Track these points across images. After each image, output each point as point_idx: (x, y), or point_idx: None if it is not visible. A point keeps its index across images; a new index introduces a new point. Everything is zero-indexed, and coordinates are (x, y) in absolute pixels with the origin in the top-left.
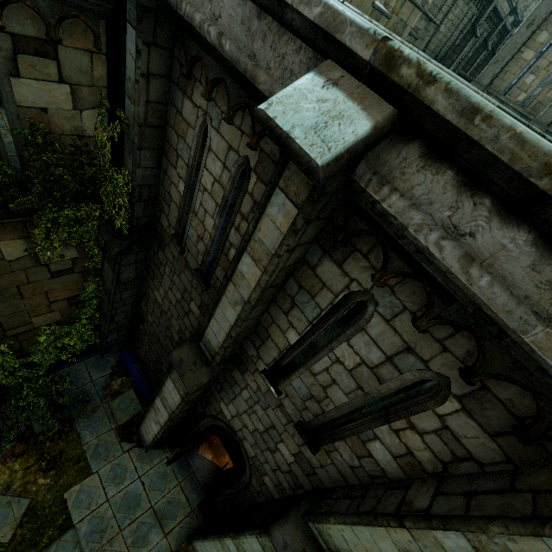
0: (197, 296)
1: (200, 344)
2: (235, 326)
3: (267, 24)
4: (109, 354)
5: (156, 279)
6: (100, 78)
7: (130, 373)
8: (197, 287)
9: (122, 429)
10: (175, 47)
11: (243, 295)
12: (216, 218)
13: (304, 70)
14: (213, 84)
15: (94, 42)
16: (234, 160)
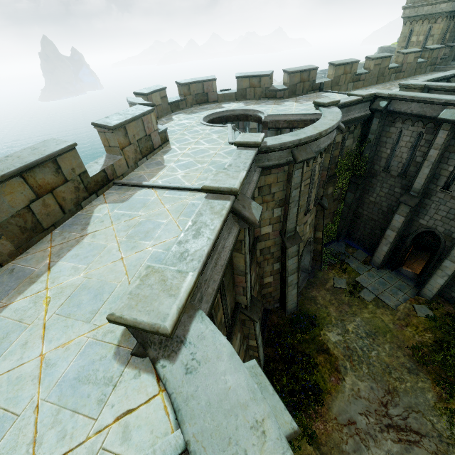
0: (398, 184)
1: (410, 193)
2: (429, 172)
3: (427, 105)
4: (340, 242)
5: (370, 192)
6: (358, 134)
7: (352, 247)
8: (398, 181)
9: (362, 262)
10: (386, 118)
11: (432, 161)
12: (408, 152)
13: (440, 109)
14: (405, 120)
15: (360, 126)
16: (415, 134)
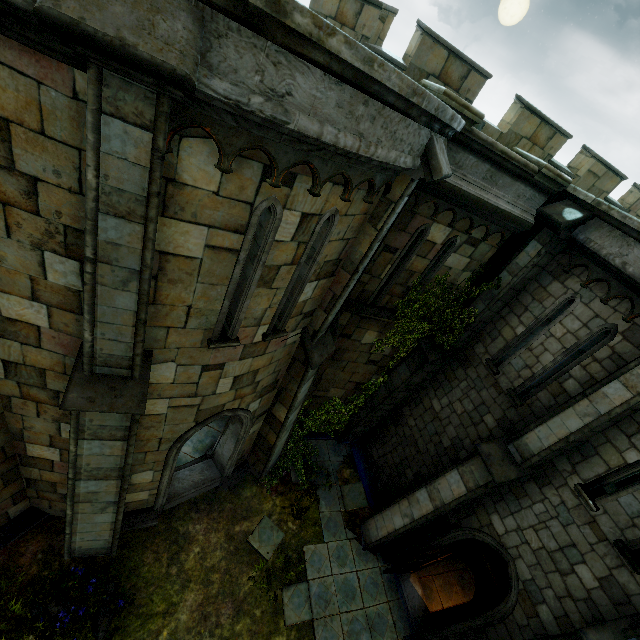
0: (498, 410)
1: (508, 446)
2: (578, 432)
3: None
4: (343, 444)
5: (441, 390)
6: (486, 258)
7: (356, 468)
8: (501, 403)
9: (347, 515)
10: (557, 255)
11: (600, 409)
12: (558, 356)
13: None
14: (594, 280)
15: (497, 242)
16: (598, 324)
